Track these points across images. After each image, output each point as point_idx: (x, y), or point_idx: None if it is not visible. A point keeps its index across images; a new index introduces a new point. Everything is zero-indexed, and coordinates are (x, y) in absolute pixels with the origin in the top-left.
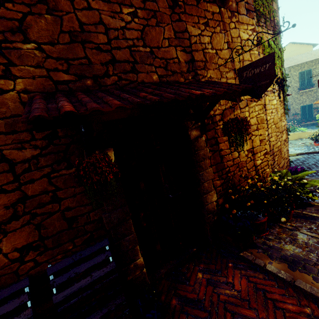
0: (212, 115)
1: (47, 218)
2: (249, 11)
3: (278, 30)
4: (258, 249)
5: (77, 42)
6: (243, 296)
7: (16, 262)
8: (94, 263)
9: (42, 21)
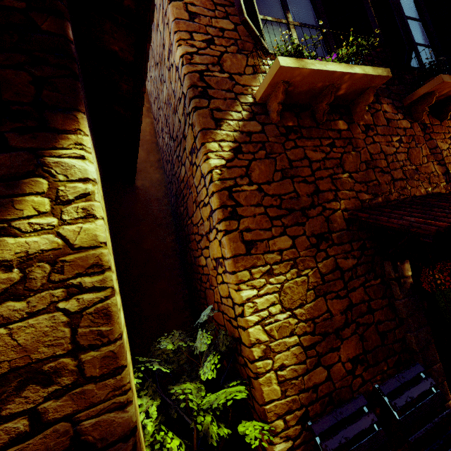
0: None
1: (365, 329)
2: None
3: None
4: None
5: (369, 168)
6: None
7: (350, 374)
8: (423, 390)
9: (350, 156)
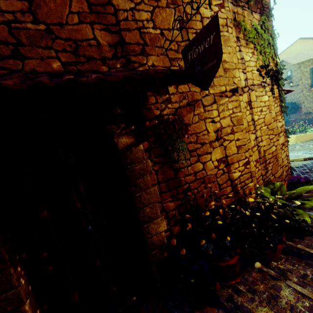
0: (158, 115)
1: None
2: None
3: (267, 12)
4: (219, 309)
5: None
6: None
7: None
8: None
9: None
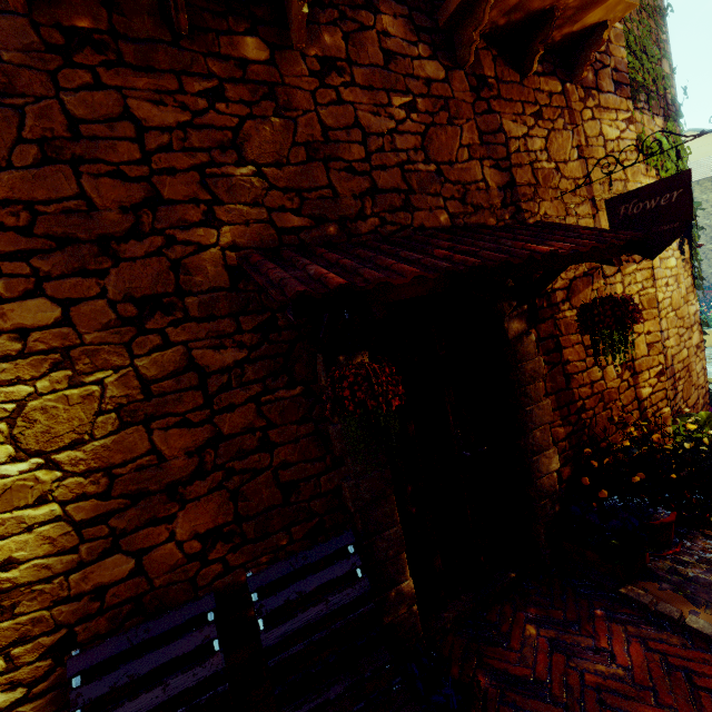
0: (549, 290)
1: (249, 479)
2: (621, 84)
3: (674, 113)
4: (661, 582)
5: (317, 160)
6: (639, 680)
7: (195, 560)
8: (332, 578)
9: (267, 128)
